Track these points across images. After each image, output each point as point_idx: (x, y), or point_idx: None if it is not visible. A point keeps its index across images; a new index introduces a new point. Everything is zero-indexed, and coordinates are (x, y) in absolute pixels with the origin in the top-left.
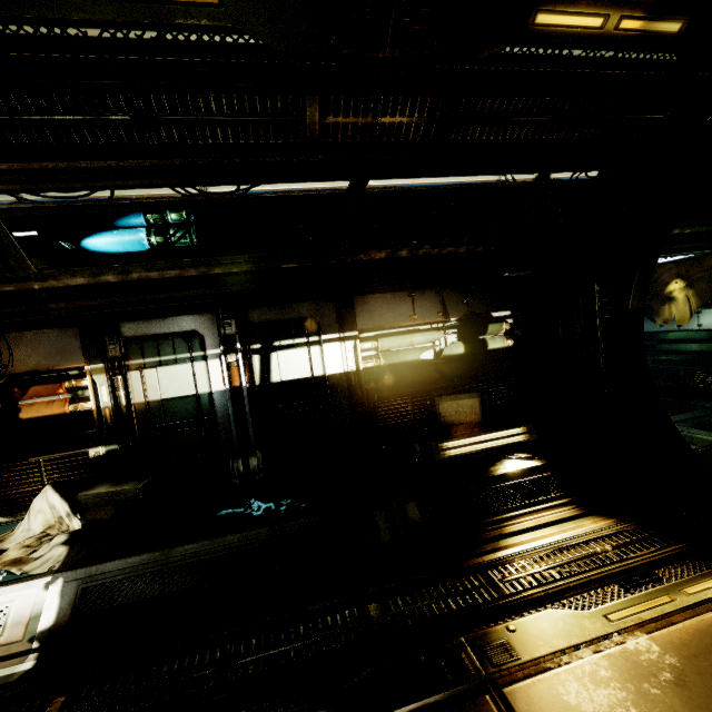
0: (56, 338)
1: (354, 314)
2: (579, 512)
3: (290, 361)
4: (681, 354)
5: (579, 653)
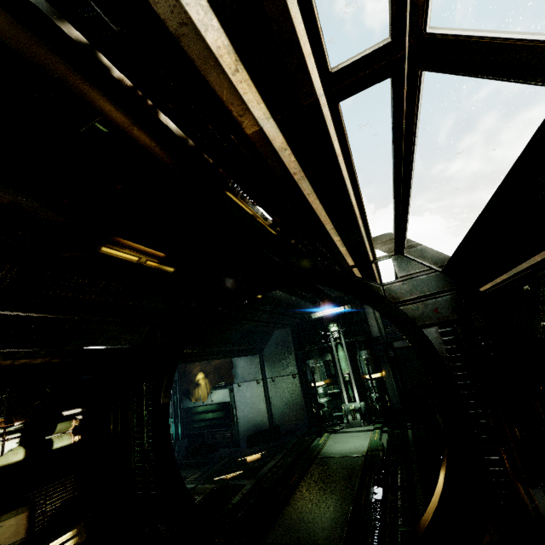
0: None
1: None
2: None
3: None
4: (205, 421)
5: None
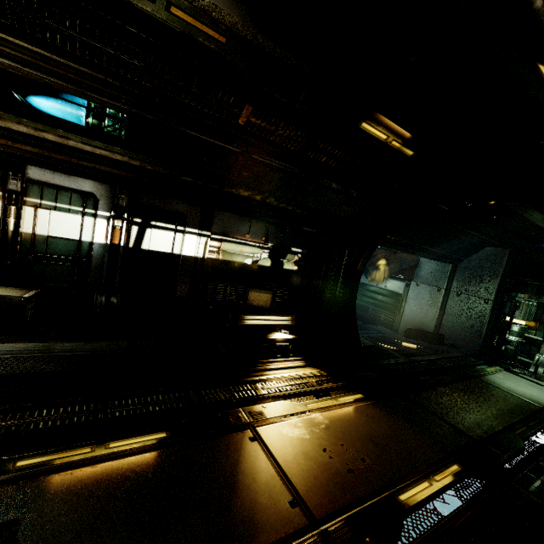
0: None
1: (212, 221)
2: (305, 364)
3: (160, 238)
4: (373, 299)
5: (291, 417)
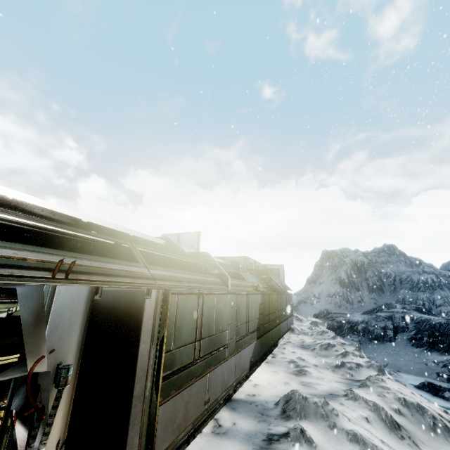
0: None
1: None
2: None
3: None
4: None
5: None
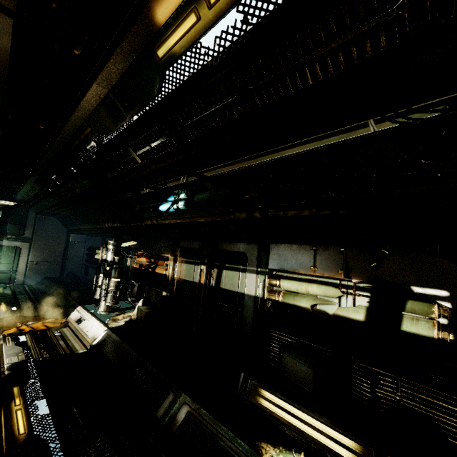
0: (166, 243)
1: (268, 255)
2: None
3: (230, 277)
4: None
5: None
